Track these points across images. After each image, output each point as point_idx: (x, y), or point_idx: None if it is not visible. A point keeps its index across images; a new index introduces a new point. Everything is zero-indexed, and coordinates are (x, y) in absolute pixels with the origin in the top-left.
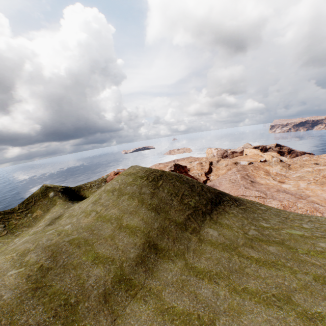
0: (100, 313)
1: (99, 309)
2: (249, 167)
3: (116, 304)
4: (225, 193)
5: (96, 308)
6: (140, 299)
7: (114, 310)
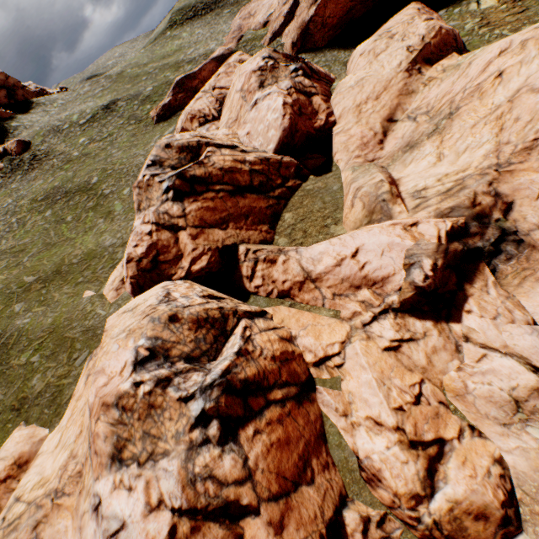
0: None
1: None
2: None
3: None
4: (216, 1)
5: None
6: None
7: None
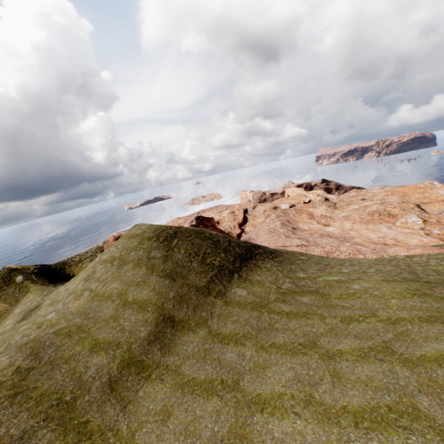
0: (105, 403)
1: (104, 400)
2: (290, 211)
3: (126, 391)
4: (260, 245)
5: (100, 400)
6: (155, 380)
7: (124, 397)
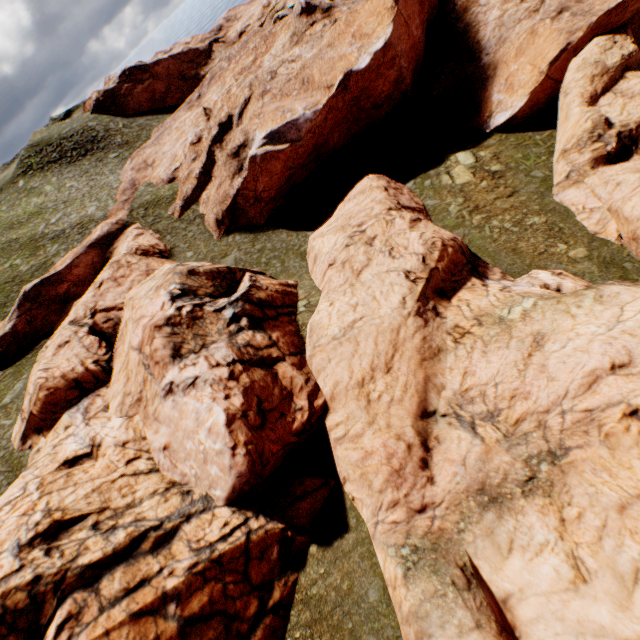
0: None
1: None
2: (255, 40)
3: None
4: (94, 140)
5: None
6: None
7: None
